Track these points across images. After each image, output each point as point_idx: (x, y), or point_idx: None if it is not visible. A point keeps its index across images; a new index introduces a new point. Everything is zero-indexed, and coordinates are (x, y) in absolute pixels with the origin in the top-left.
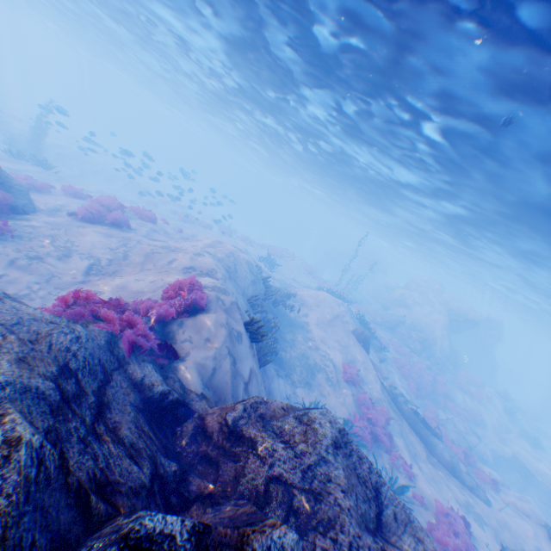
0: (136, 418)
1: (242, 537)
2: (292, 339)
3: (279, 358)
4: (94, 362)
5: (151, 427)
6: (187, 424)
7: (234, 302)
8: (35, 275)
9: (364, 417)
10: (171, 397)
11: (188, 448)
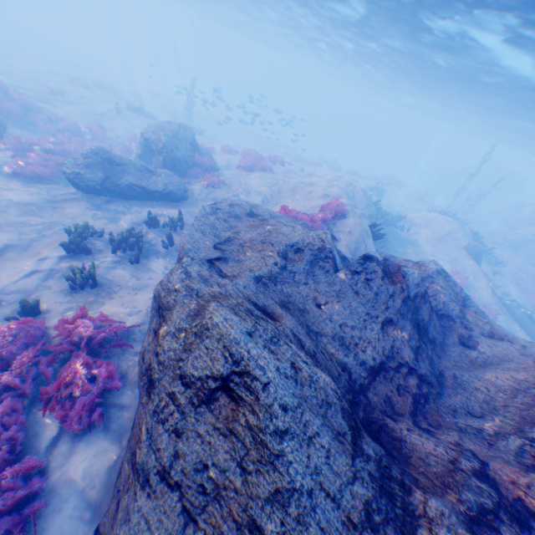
0: None
1: (398, 266)
2: (402, 251)
3: None
4: None
5: None
6: None
7: (362, 214)
8: None
9: None
10: (341, 255)
11: None
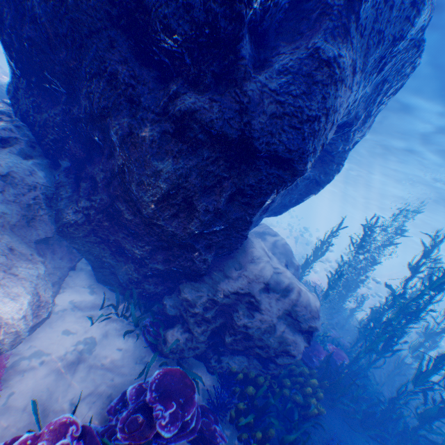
0: None
1: None
2: None
3: None
4: None
5: None
6: None
7: None
8: None
9: None
10: None
11: None
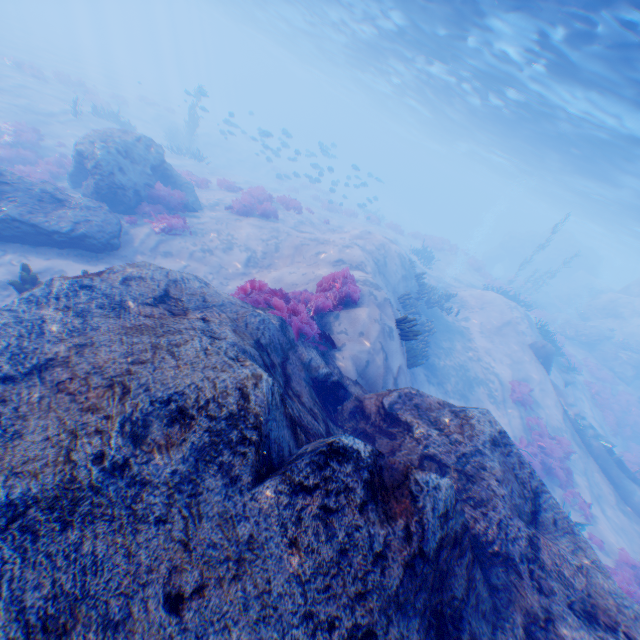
0: (307, 389)
1: (406, 469)
2: (447, 346)
3: (430, 365)
4: (274, 340)
5: (317, 399)
6: (345, 404)
7: (386, 299)
8: (209, 267)
9: (532, 443)
10: (332, 378)
11: (347, 422)
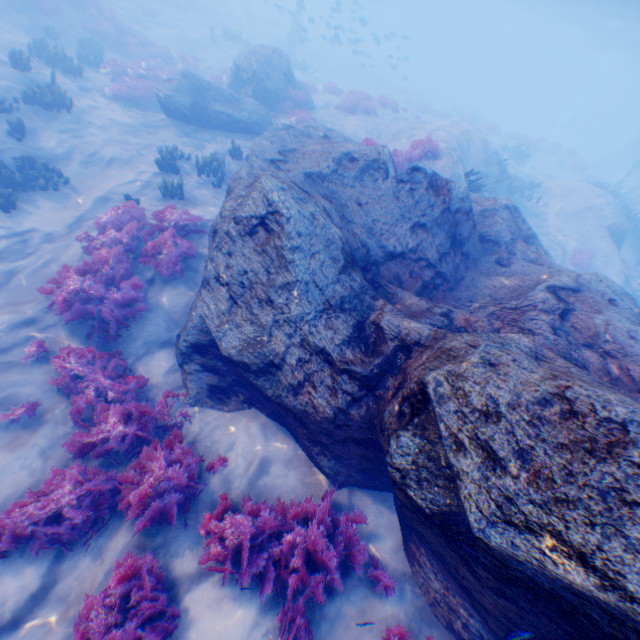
0: None
1: (445, 181)
2: None
3: None
4: None
5: None
6: None
7: (459, 159)
8: None
9: None
10: None
11: None
